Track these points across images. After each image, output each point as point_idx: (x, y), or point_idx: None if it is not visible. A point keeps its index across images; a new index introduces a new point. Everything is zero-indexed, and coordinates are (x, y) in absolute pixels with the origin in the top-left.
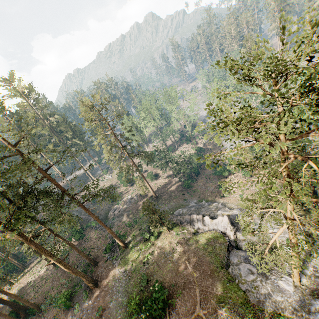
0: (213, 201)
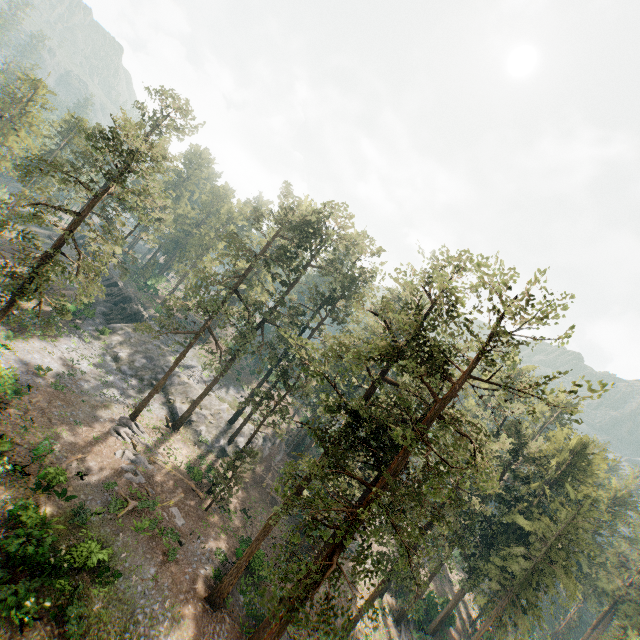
0: None
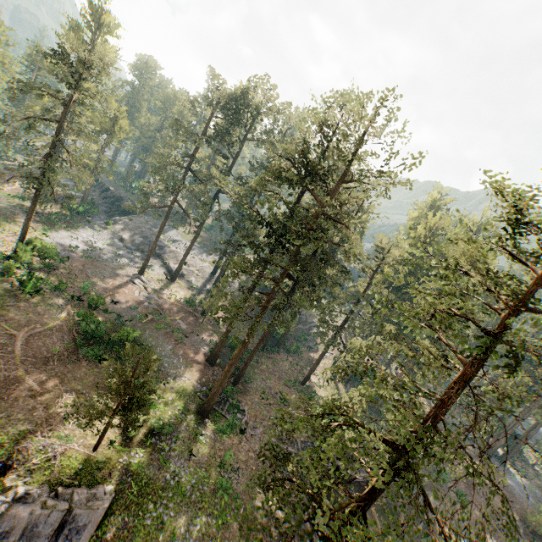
0: None
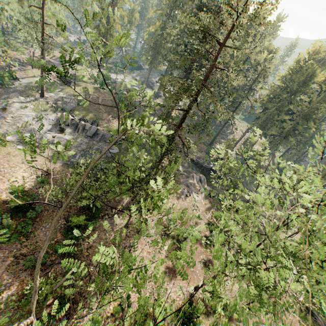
0: (67, 166)
